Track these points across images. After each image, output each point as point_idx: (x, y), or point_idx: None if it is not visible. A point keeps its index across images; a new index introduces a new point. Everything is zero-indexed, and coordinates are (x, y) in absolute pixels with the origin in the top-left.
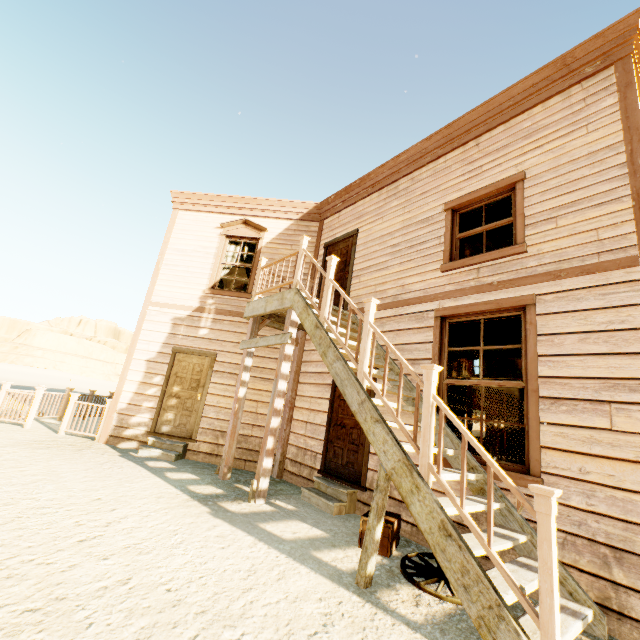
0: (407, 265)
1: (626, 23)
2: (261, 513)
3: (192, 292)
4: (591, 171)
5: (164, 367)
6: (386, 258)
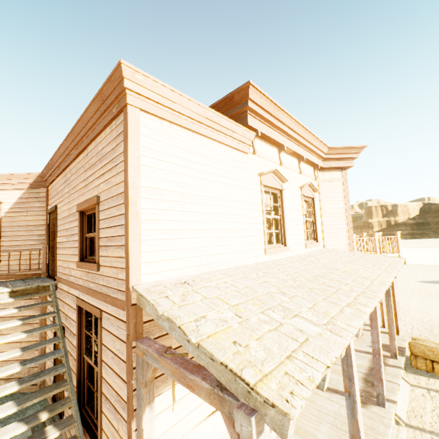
0: (70, 251)
1: (118, 73)
2: None
3: None
4: (117, 213)
5: None
6: (65, 239)
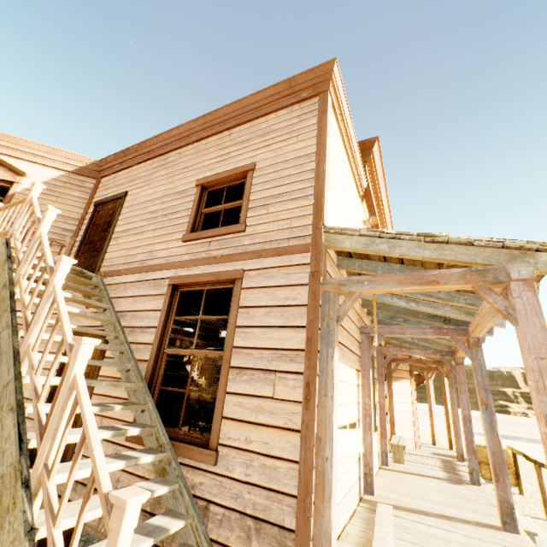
0: (159, 232)
1: (327, 67)
2: None
3: None
4: (295, 171)
5: None
6: (144, 223)
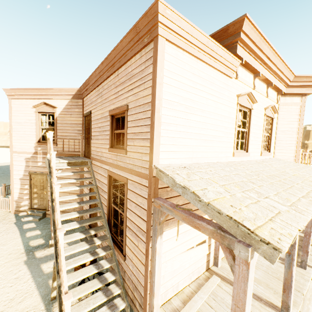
0: (102, 141)
1: (154, 9)
2: (49, 256)
3: (30, 145)
4: (143, 116)
5: (28, 181)
6: (98, 134)
